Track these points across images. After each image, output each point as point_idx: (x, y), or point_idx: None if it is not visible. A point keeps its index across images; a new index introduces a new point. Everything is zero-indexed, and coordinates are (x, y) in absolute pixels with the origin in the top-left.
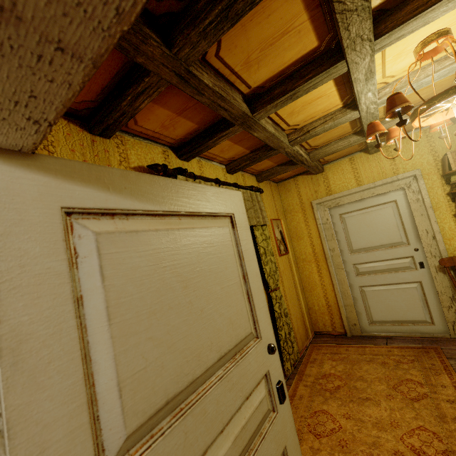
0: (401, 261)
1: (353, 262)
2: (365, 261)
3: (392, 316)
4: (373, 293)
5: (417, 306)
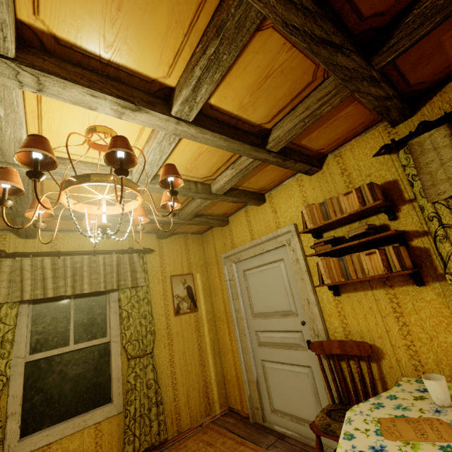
0: (292, 335)
1: (254, 328)
2: (263, 328)
3: (290, 408)
4: (272, 371)
5: (310, 400)
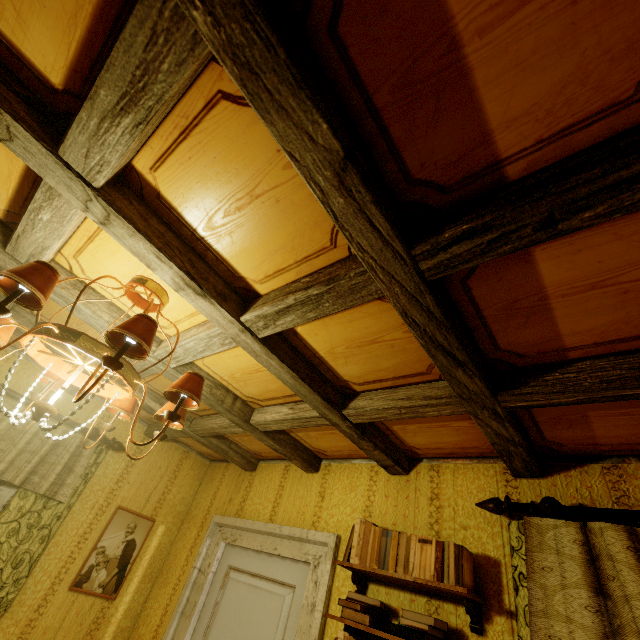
0: None
1: None
2: None
3: None
4: None
5: None
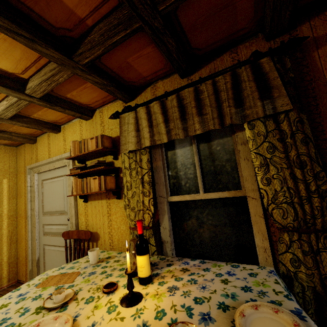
0: (63, 227)
1: (43, 222)
2: (48, 223)
3: None
4: (48, 251)
5: None
